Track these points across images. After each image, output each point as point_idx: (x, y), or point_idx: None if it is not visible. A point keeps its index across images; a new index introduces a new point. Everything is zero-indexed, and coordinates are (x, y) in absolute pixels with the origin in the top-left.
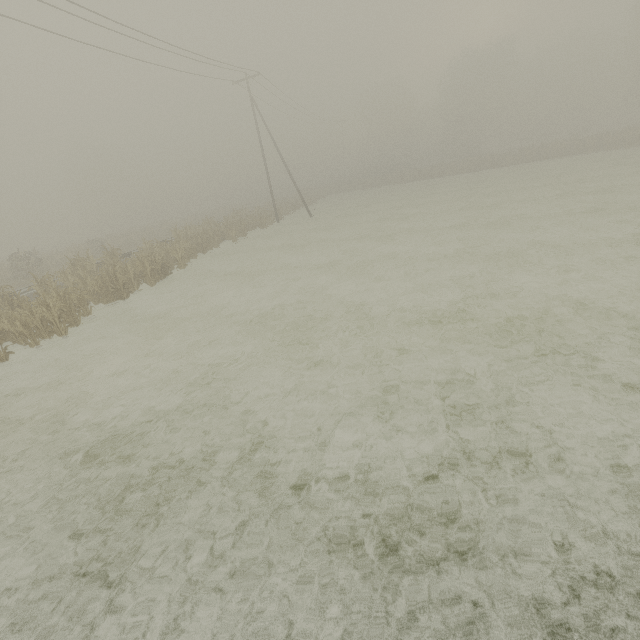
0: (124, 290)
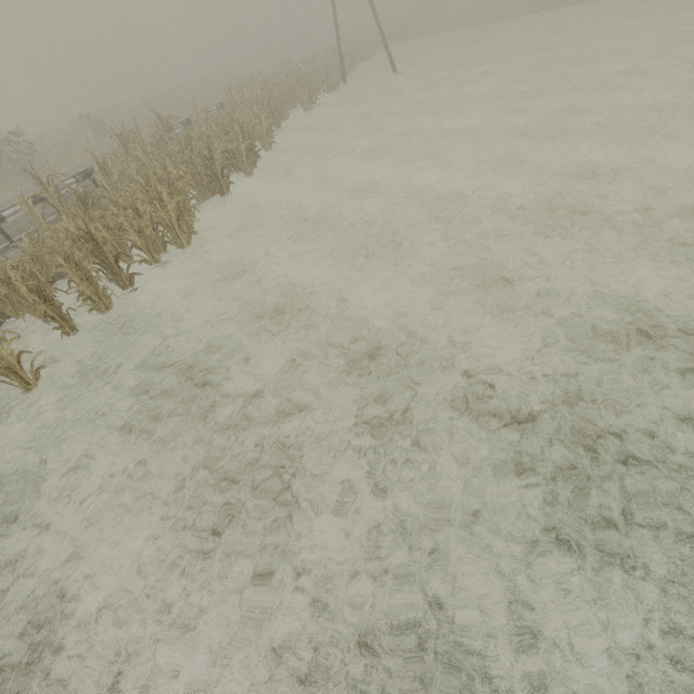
0: (221, 179)
